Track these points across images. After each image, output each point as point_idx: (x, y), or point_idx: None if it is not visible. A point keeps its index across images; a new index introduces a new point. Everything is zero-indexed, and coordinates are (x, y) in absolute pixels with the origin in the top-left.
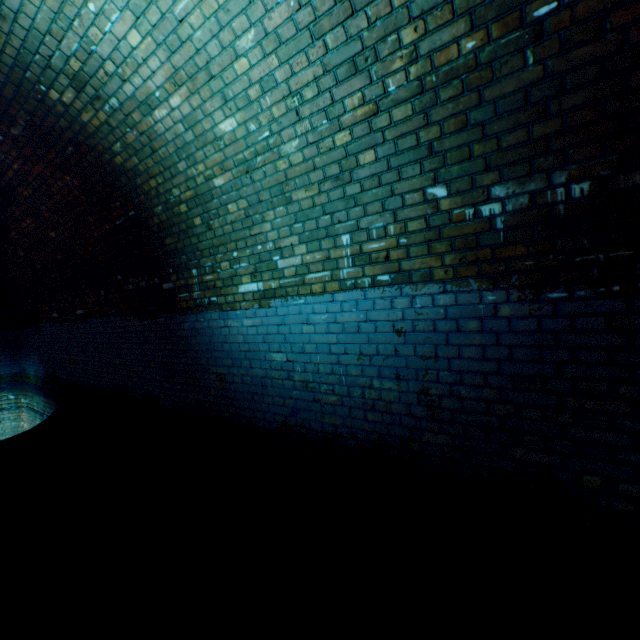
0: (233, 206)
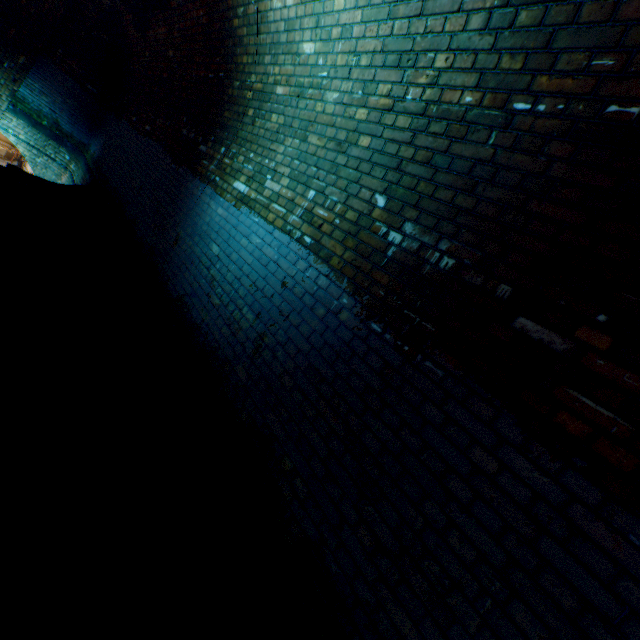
0: (276, 117)
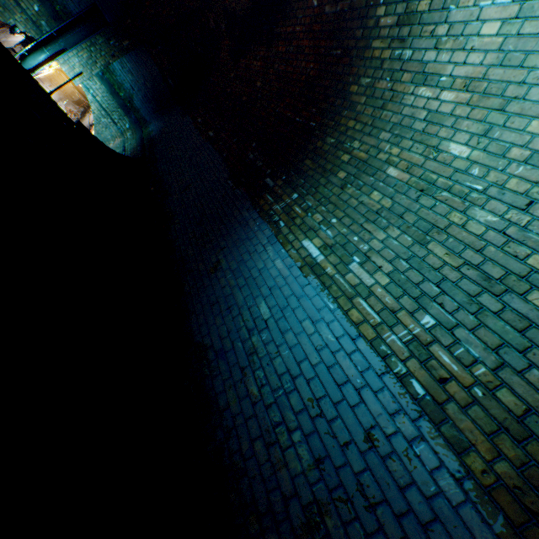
0: (378, 195)
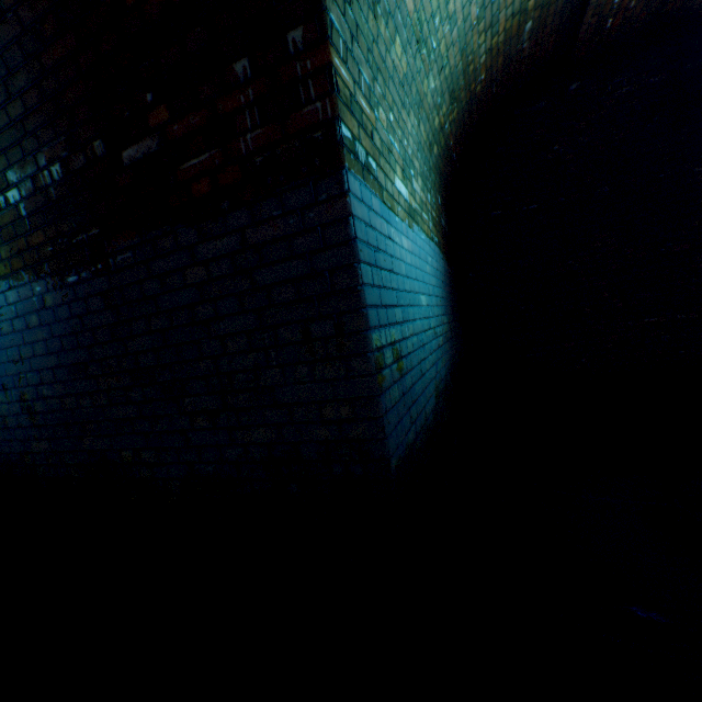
0: None
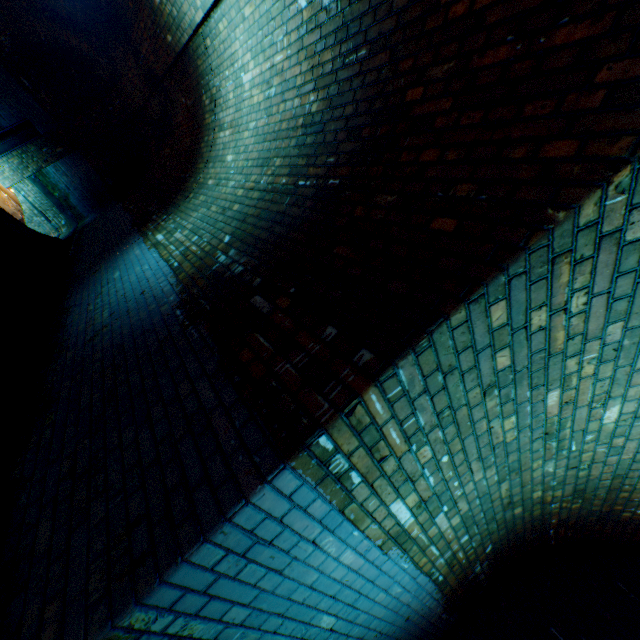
0: (202, 197)
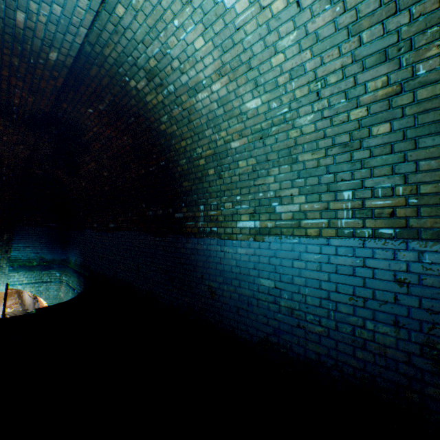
0: (243, 162)
